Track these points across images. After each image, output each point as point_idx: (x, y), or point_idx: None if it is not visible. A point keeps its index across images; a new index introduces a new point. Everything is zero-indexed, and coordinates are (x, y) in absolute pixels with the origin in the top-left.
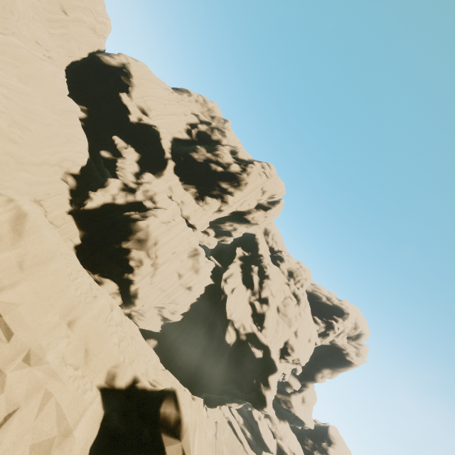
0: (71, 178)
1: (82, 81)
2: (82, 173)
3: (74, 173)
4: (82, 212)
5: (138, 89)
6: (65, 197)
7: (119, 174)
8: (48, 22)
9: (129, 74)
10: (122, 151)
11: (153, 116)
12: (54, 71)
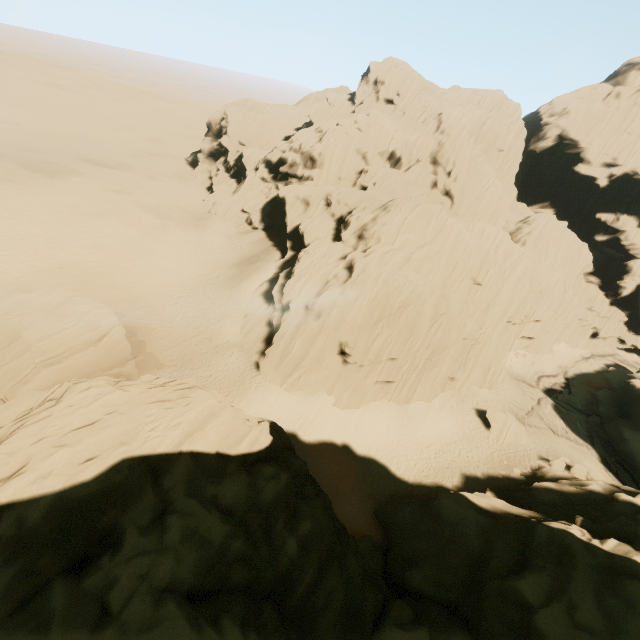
0: (592, 278)
1: (527, 181)
2: (594, 267)
3: (590, 272)
4: (620, 300)
5: (591, 150)
6: (600, 295)
7: (633, 254)
8: (498, 172)
9: (571, 142)
10: (616, 225)
11: (623, 161)
12: (552, 222)
